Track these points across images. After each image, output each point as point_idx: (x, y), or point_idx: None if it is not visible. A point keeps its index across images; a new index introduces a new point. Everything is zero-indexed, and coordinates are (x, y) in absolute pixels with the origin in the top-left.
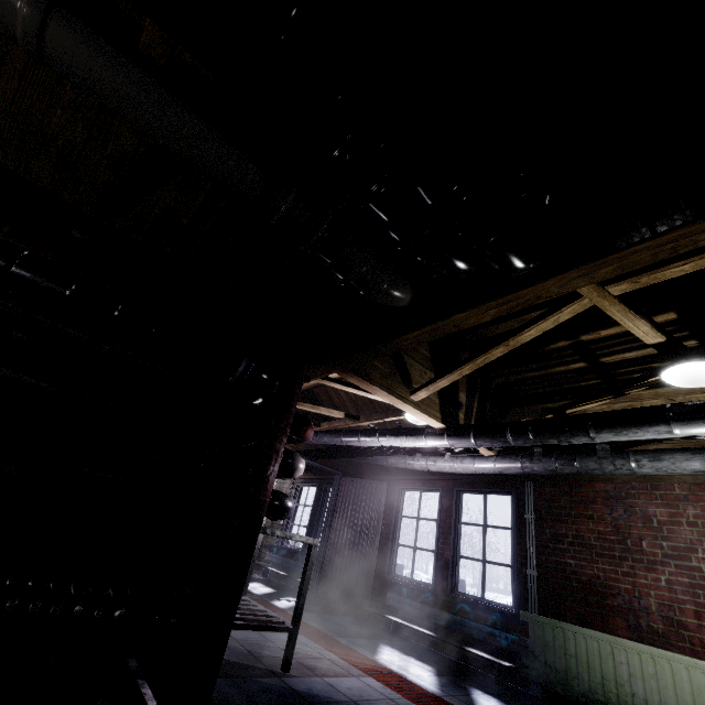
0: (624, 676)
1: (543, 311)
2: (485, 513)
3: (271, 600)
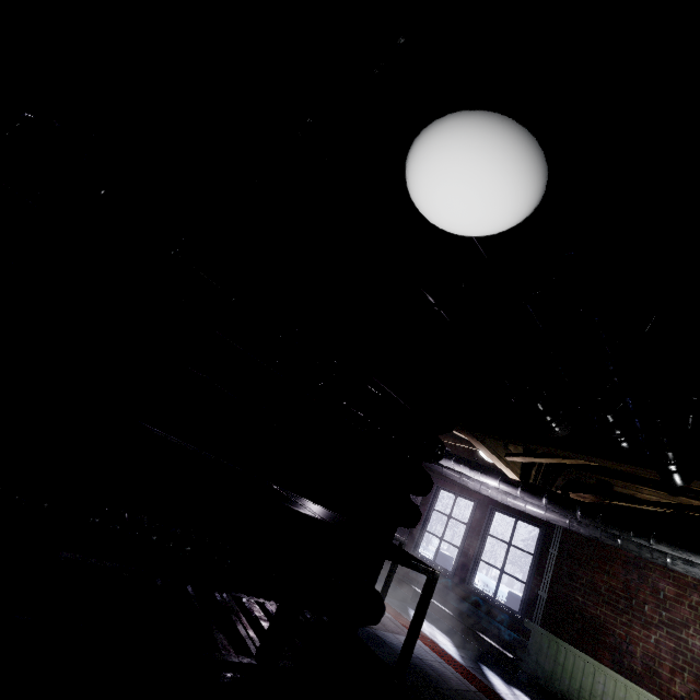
0: (598, 691)
1: None
2: (512, 535)
3: None
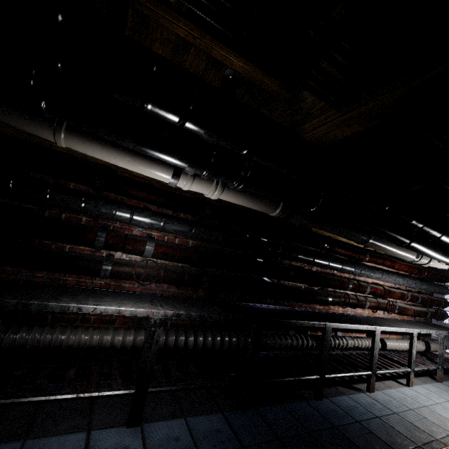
0: None
1: None
2: None
3: None
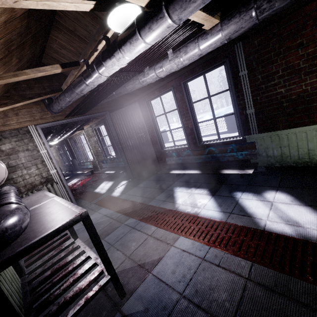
0: None
1: None
2: (207, 88)
3: (111, 193)
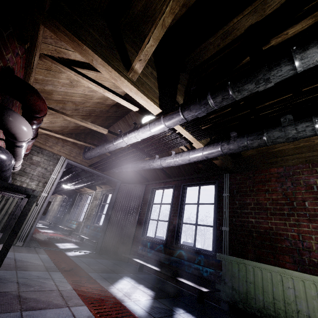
0: (290, 298)
1: (243, 15)
2: (198, 196)
3: (67, 252)
